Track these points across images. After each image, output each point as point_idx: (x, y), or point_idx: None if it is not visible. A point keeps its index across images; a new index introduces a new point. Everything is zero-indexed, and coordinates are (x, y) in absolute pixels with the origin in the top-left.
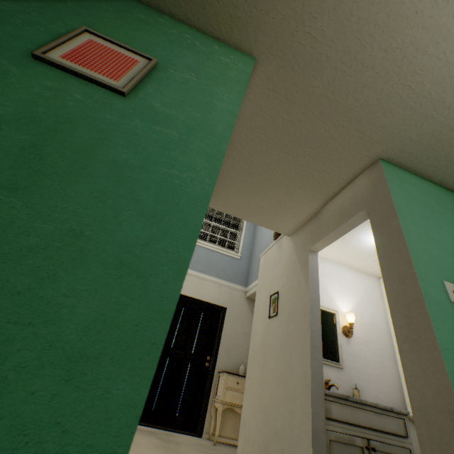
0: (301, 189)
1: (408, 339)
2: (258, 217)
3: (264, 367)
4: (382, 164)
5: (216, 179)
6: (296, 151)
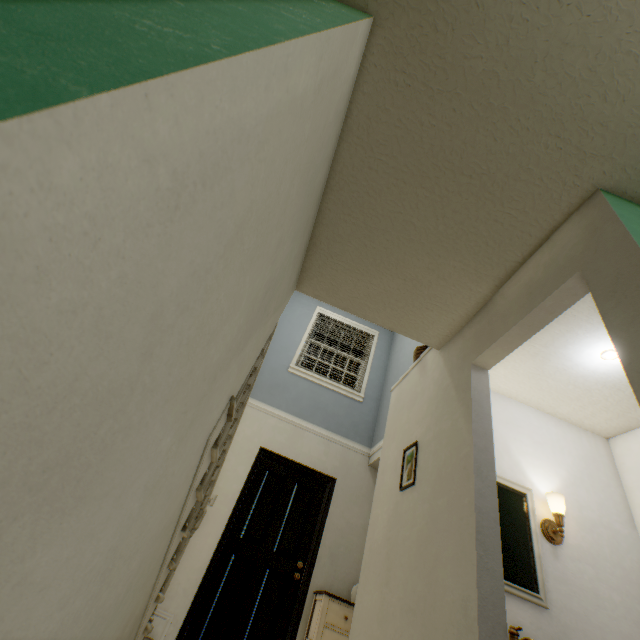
0: (455, 258)
1: None
2: (385, 312)
3: (387, 583)
4: (606, 197)
5: (241, 53)
6: (445, 184)
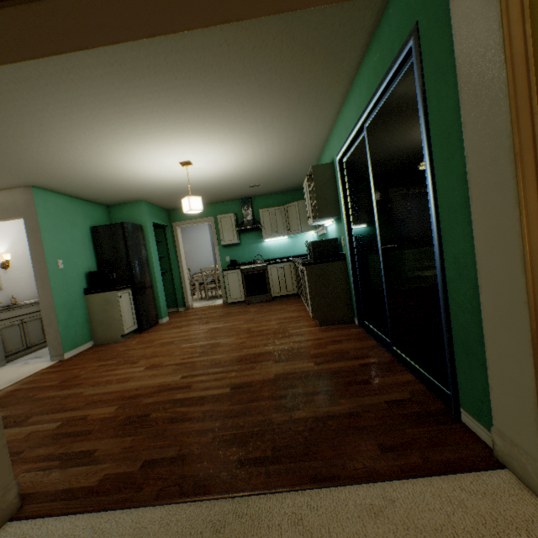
0: None
1: (42, 287)
2: None
3: None
4: (35, 192)
5: None
6: None
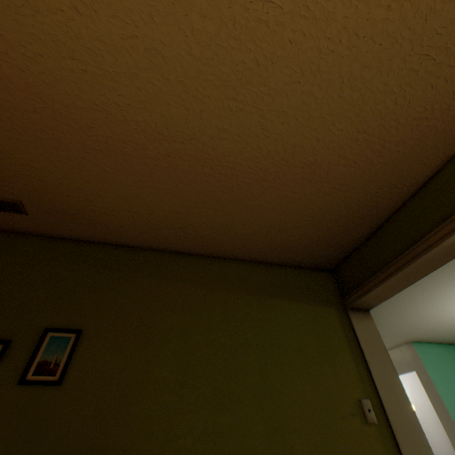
0: None
1: None
2: None
3: None
4: (414, 346)
5: None
6: None
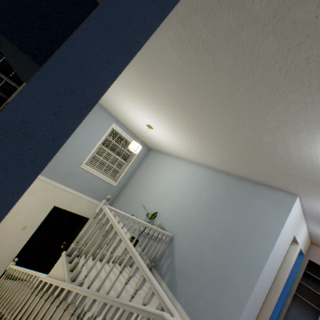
0: None
1: None
2: None
3: None
4: None
5: None
6: None
